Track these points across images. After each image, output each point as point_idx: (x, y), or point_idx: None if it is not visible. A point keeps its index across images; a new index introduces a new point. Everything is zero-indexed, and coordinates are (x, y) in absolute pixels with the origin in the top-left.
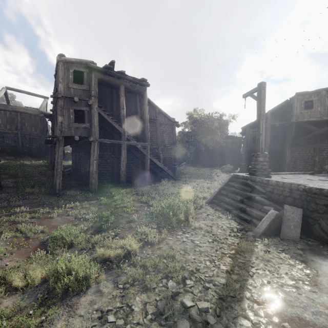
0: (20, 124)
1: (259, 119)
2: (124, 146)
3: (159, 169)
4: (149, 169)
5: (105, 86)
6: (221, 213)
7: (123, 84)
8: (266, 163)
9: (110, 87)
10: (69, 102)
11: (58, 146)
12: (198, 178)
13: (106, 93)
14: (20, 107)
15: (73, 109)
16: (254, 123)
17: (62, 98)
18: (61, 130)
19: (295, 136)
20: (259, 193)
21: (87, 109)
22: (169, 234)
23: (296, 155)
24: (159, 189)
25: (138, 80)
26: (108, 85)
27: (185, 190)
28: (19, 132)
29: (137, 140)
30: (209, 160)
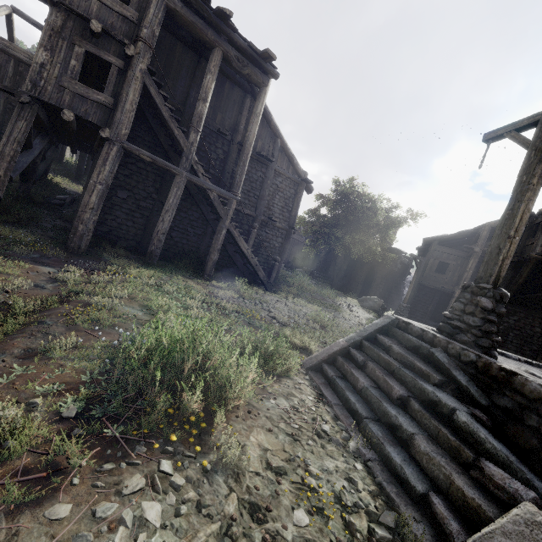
0: (10, 82)
1: (520, 197)
2: (180, 181)
3: (243, 258)
4: (219, 250)
5: (186, 47)
6: (332, 418)
7: (222, 48)
8: (497, 319)
9: (197, 54)
10: (80, 29)
11: (15, 117)
12: (313, 301)
13: (184, 62)
14: (19, 49)
15: (84, 48)
16: (450, 238)
17: (62, 9)
18: (34, 83)
19: (522, 286)
20: (461, 399)
21: (120, 64)
22: (88, 473)
23: (512, 323)
24: (218, 295)
25: (258, 52)
26: (192, 46)
27: (273, 317)
28: (3, 97)
29: (218, 185)
30: (344, 278)
